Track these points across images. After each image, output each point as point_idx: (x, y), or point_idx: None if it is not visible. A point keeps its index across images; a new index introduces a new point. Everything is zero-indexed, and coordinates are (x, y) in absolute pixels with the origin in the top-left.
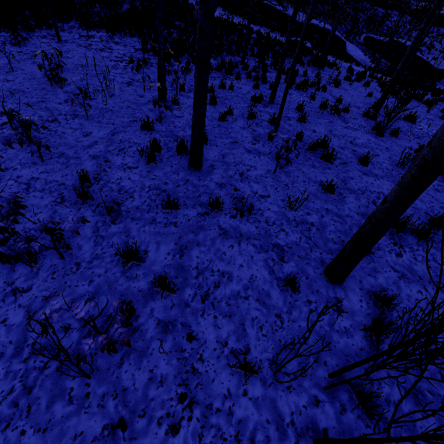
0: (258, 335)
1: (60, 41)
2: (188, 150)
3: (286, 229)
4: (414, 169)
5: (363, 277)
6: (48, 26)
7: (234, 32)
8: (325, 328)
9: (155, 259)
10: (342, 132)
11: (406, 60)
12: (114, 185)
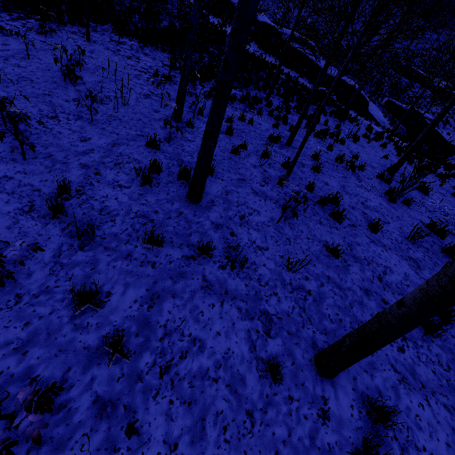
0: (219, 439)
1: (89, 41)
2: (190, 179)
3: (279, 294)
4: (445, 280)
5: (358, 372)
6: (81, 23)
7: (265, 70)
8: (305, 442)
9: (117, 306)
10: (355, 190)
11: (427, 133)
12: (97, 203)
